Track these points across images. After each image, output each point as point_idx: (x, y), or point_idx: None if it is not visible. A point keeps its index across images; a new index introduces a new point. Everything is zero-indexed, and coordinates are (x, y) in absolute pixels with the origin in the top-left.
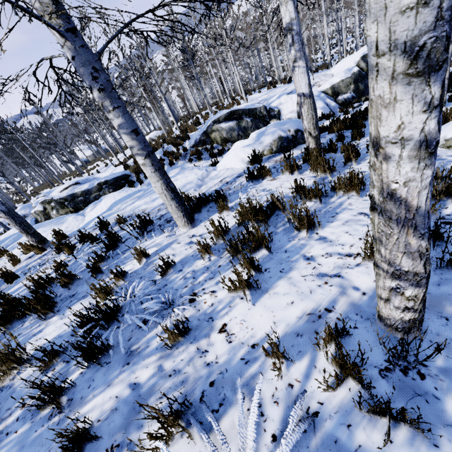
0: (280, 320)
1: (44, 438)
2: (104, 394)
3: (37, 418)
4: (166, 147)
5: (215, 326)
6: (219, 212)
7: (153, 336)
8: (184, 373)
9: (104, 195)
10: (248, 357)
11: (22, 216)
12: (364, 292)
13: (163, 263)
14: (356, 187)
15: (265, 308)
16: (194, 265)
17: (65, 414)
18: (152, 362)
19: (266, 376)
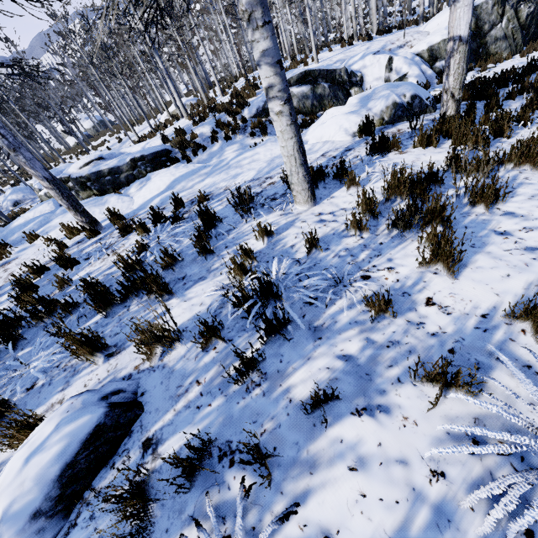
0: (502, 292)
1: (254, 408)
2: (307, 367)
3: (229, 392)
4: (217, 116)
5: (417, 300)
6: (347, 188)
7: (336, 312)
8: (406, 344)
9: (139, 175)
10: (484, 326)
11: (14, 202)
12: None
13: (311, 238)
14: (534, 159)
15: (475, 282)
16: (344, 244)
17: (267, 387)
18: (354, 336)
19: (520, 341)
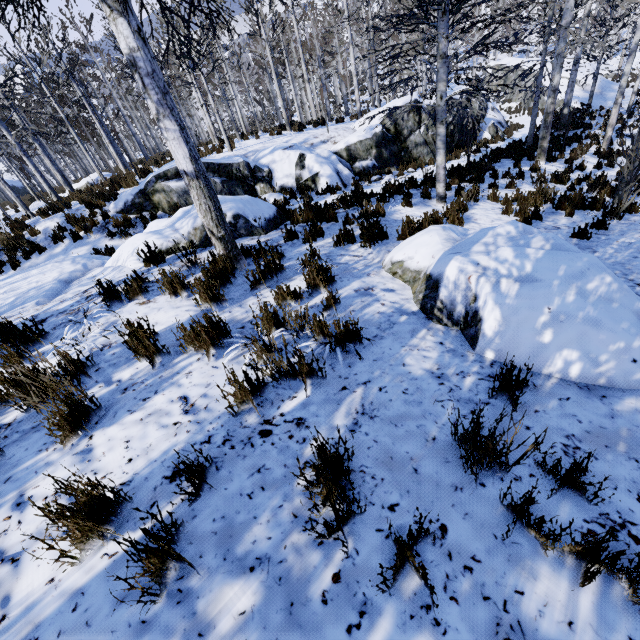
0: None
1: None
2: None
3: None
4: (77, 207)
5: None
6: (5, 366)
7: None
8: None
9: None
10: None
11: None
12: (6, 615)
13: None
14: (206, 344)
15: None
16: None
17: None
18: None
19: None
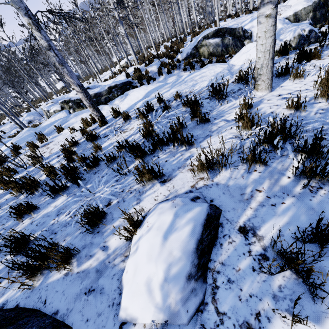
0: None
1: None
2: None
3: (294, 194)
4: (160, 60)
5: None
6: (293, 79)
7: None
8: None
9: (113, 97)
10: None
11: (29, 121)
12: None
13: (297, 101)
14: None
15: None
16: (316, 107)
17: None
18: None
19: None
